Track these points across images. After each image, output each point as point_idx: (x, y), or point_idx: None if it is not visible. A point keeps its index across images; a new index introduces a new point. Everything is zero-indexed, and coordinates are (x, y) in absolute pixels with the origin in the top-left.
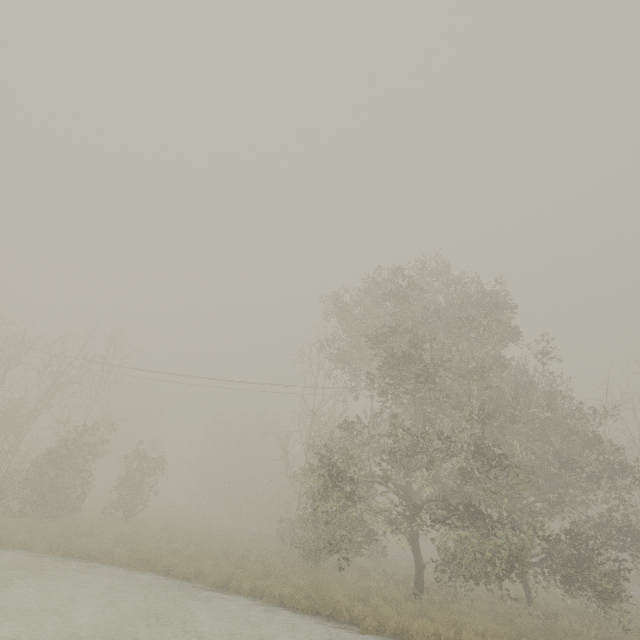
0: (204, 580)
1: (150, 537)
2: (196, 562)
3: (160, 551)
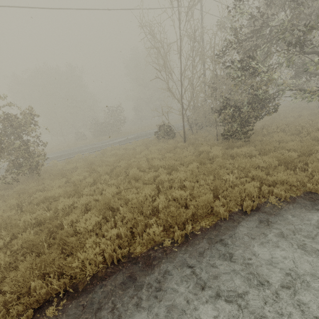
0: (265, 197)
1: (93, 180)
2: (247, 187)
3: (205, 200)
